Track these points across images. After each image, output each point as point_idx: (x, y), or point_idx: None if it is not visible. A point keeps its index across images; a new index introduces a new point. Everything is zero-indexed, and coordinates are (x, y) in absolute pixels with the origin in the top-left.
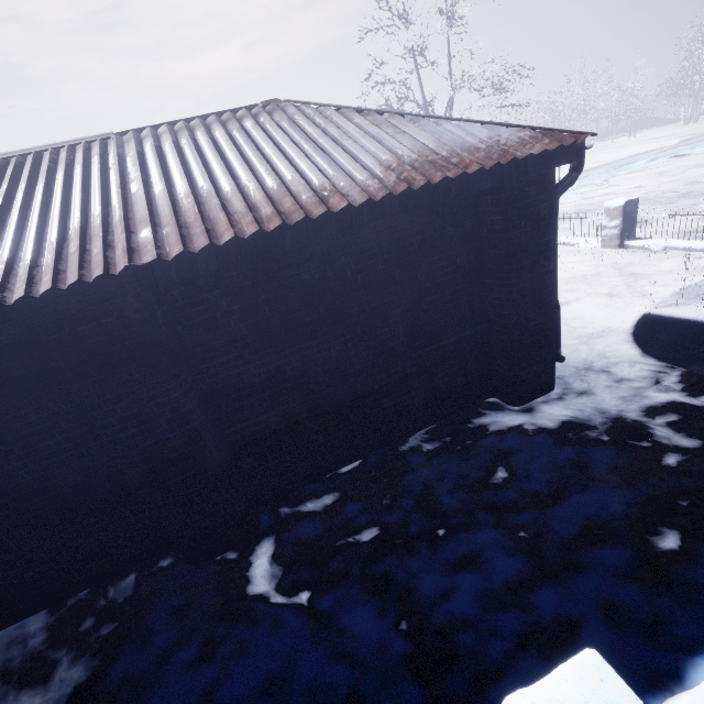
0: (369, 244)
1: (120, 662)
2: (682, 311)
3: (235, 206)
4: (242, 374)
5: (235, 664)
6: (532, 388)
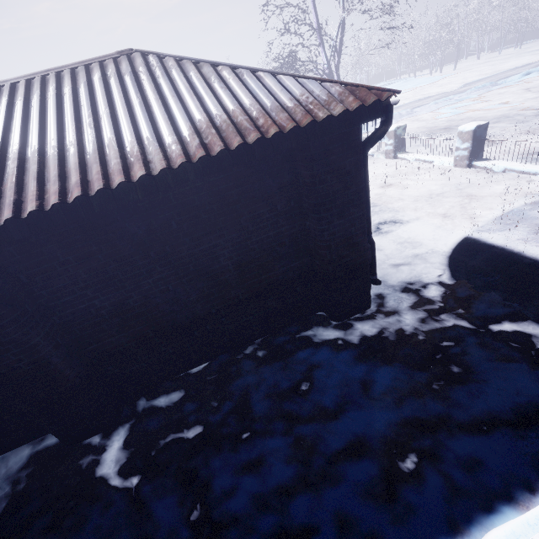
0: (189, 198)
1: None
2: (496, 237)
3: (50, 173)
4: (89, 308)
5: (71, 535)
6: (350, 308)
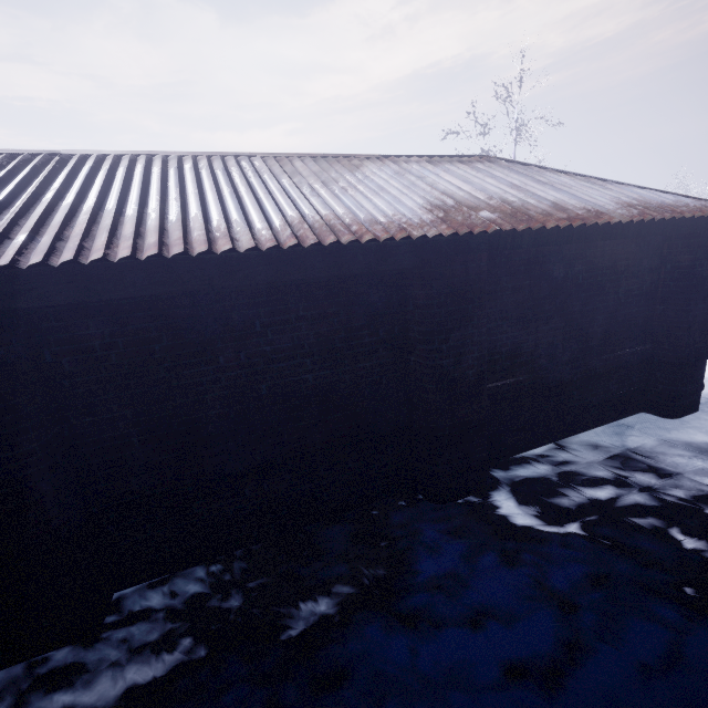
0: (597, 259)
1: (424, 563)
2: None
3: (533, 210)
4: (497, 341)
5: (548, 566)
6: (686, 405)
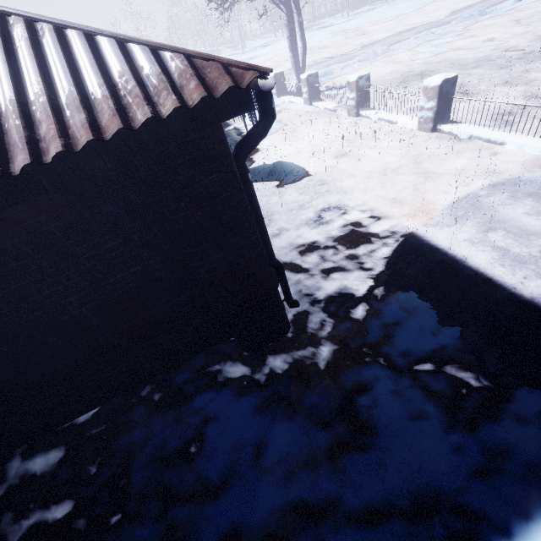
0: None
1: None
2: (441, 235)
3: None
4: None
5: None
6: (260, 339)
